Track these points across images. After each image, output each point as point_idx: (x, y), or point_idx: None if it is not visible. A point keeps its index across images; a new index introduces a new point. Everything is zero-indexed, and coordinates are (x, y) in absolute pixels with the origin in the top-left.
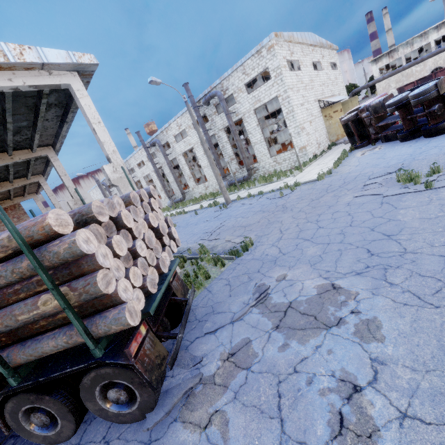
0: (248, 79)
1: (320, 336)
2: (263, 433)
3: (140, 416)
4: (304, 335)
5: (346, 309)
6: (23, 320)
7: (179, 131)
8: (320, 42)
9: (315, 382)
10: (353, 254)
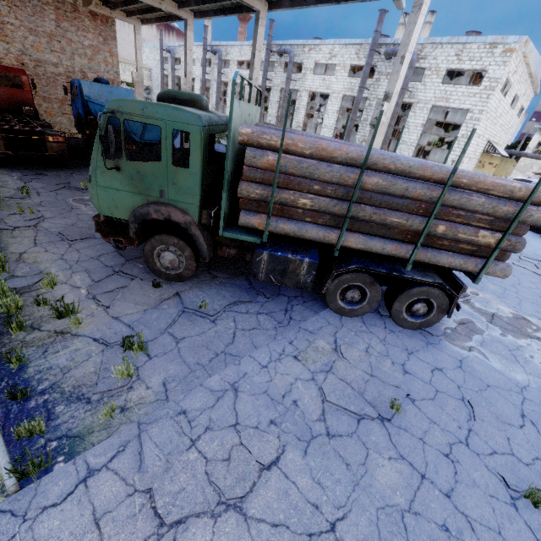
0: (456, 66)
1: (527, 340)
2: (513, 366)
3: (416, 327)
4: (515, 335)
5: (540, 334)
6: (458, 238)
7: (328, 61)
8: (536, 76)
9: (535, 359)
10: (531, 306)
